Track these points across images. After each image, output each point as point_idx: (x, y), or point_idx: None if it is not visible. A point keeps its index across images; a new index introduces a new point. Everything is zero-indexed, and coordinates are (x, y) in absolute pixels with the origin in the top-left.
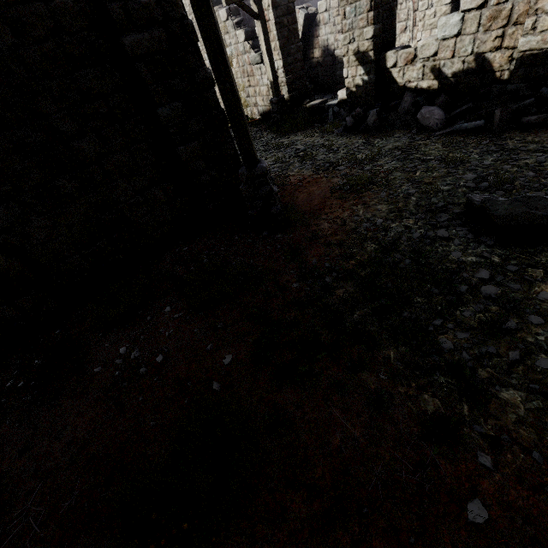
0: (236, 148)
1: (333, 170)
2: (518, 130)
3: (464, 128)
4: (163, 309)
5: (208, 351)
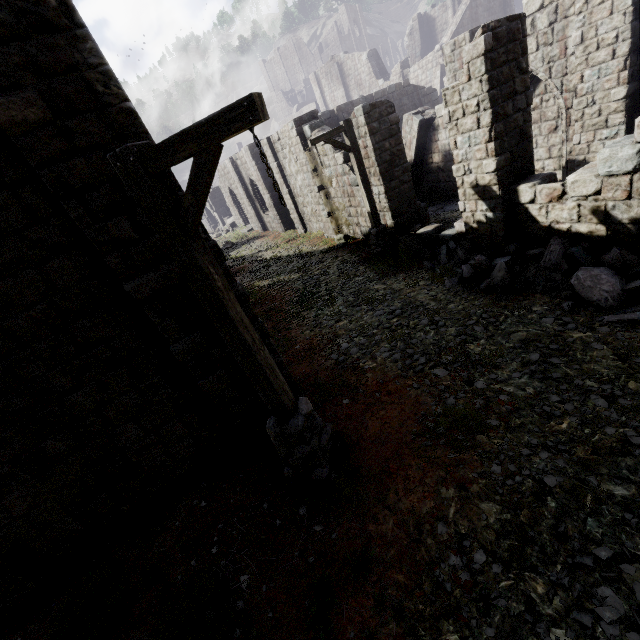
0: (323, 291)
1: (429, 373)
2: None
3: None
4: None
5: None
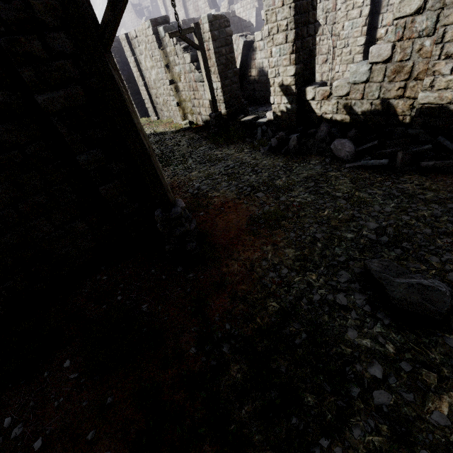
0: (177, 156)
1: (253, 196)
2: (417, 172)
3: (370, 165)
4: (63, 362)
5: (88, 440)
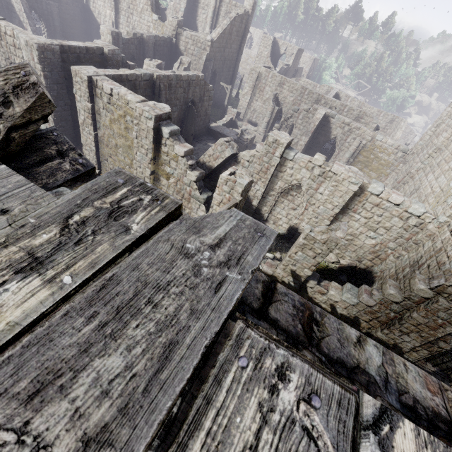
0: None
1: None
2: None
3: None
4: None
5: None
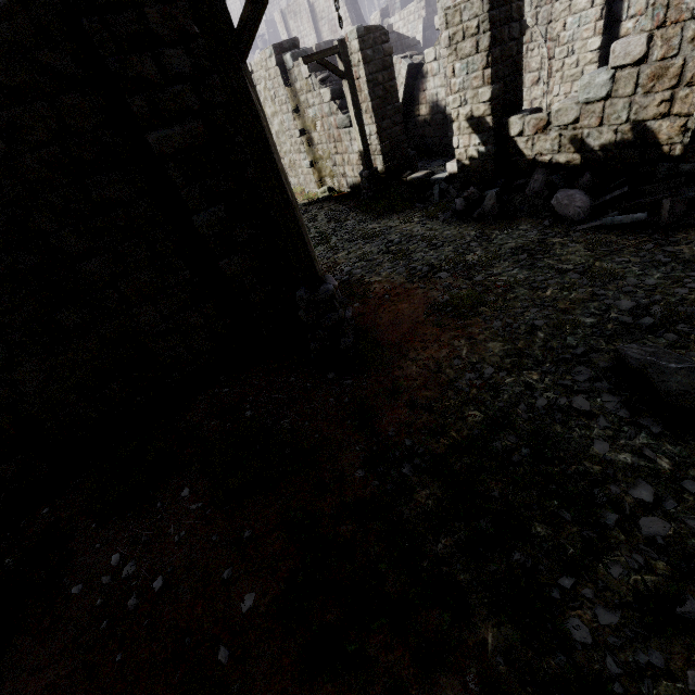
0: (314, 234)
1: (433, 278)
2: None
3: (618, 223)
4: (181, 491)
5: (224, 580)
